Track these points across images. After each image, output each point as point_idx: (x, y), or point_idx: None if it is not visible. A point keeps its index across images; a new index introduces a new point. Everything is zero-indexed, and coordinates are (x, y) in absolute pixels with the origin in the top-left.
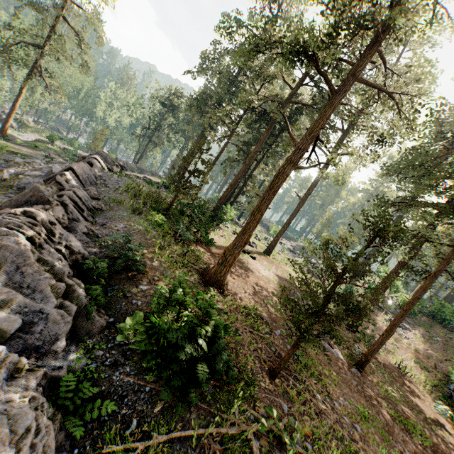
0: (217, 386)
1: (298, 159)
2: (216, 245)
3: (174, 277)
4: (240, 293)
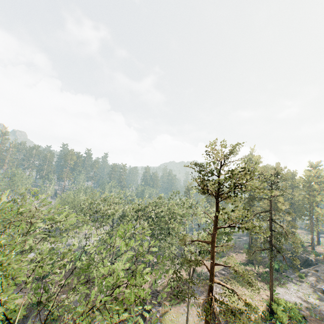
0: (322, 258)
1: (312, 229)
2: (304, 246)
3: (306, 252)
4: (318, 252)
